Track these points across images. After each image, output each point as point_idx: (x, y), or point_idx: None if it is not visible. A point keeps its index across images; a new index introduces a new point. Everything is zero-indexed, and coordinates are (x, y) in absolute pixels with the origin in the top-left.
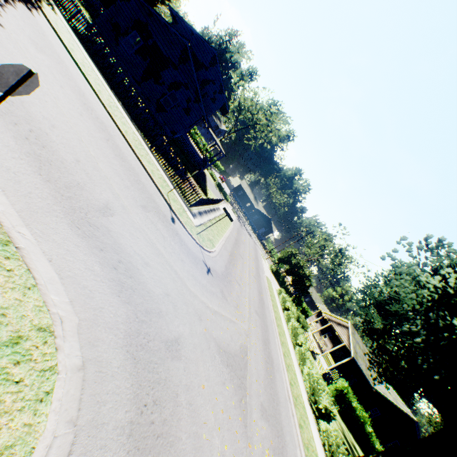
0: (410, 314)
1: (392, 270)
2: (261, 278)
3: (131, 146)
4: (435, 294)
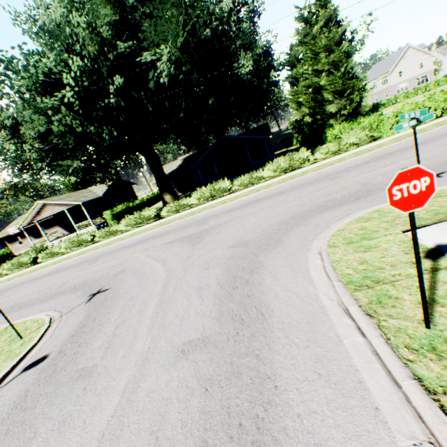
0: (94, 128)
1: None
2: None
3: None
4: (77, 101)
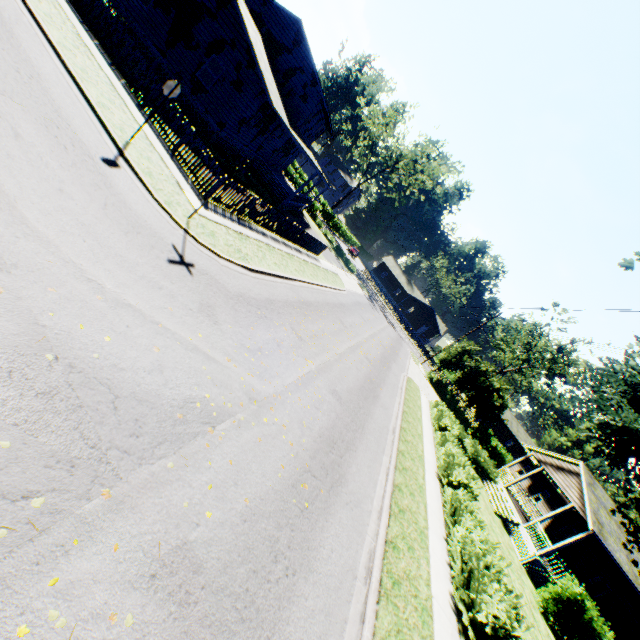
0: None
1: None
2: (392, 373)
3: (61, 57)
4: None
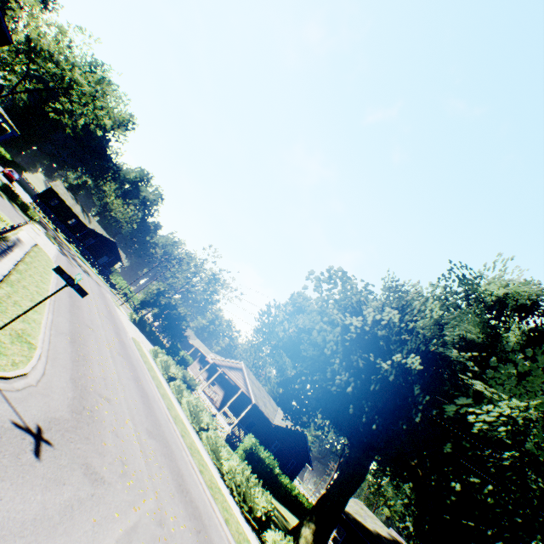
0: (338, 362)
1: (291, 303)
2: (129, 348)
3: None
4: (354, 334)
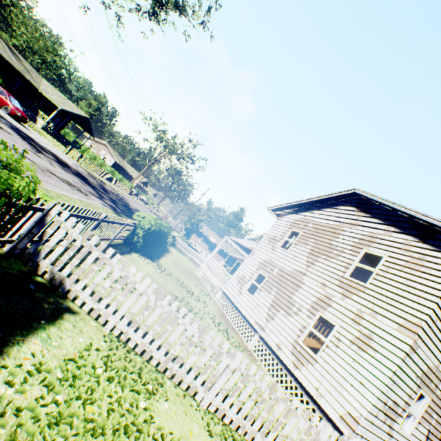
0: None
1: None
2: None
3: None
4: None
